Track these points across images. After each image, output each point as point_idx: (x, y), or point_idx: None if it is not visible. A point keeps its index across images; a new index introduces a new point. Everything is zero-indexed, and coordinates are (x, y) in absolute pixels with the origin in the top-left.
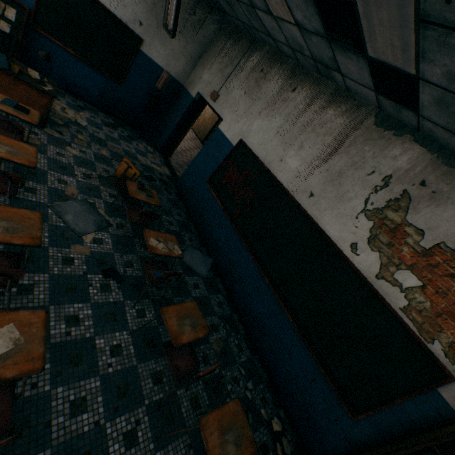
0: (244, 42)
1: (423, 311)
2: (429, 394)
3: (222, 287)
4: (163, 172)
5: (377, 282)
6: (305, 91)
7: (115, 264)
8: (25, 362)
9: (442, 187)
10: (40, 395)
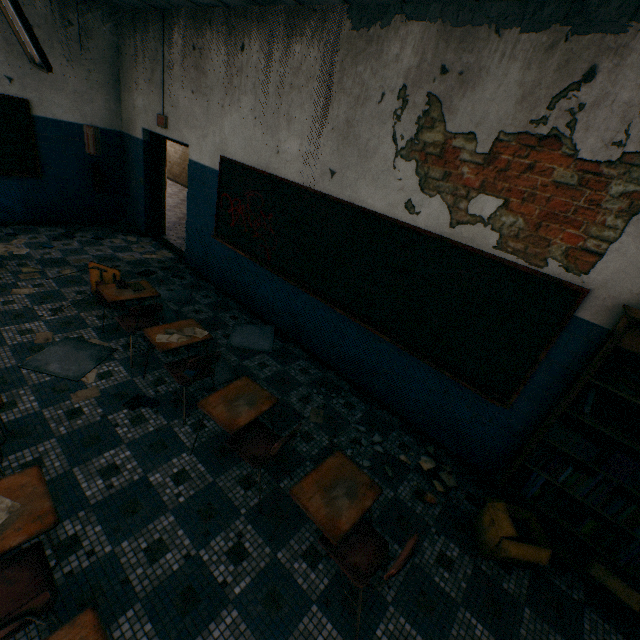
0: (154, 22)
1: (519, 233)
2: (570, 328)
3: (300, 352)
4: (163, 257)
5: (455, 232)
6: (255, 41)
7: (140, 390)
8: (30, 524)
9: (467, 60)
10: (103, 559)
